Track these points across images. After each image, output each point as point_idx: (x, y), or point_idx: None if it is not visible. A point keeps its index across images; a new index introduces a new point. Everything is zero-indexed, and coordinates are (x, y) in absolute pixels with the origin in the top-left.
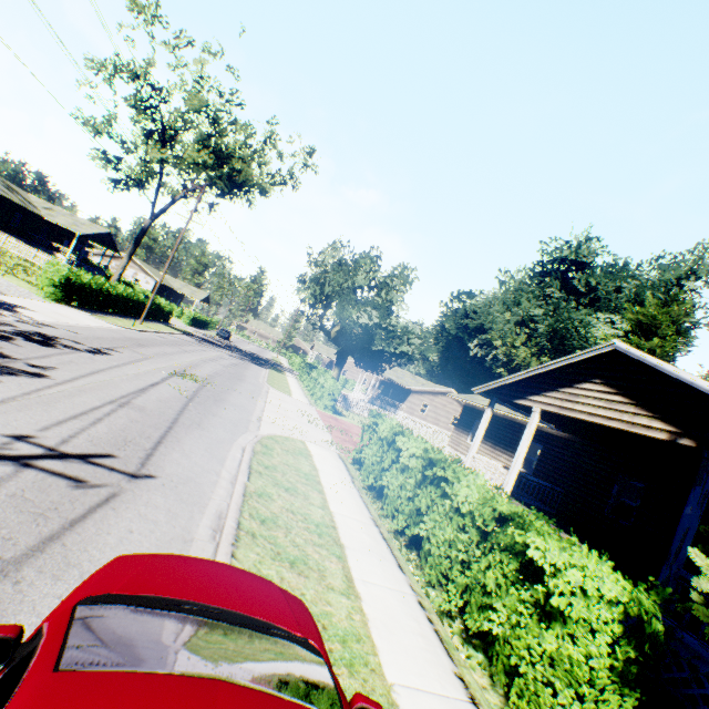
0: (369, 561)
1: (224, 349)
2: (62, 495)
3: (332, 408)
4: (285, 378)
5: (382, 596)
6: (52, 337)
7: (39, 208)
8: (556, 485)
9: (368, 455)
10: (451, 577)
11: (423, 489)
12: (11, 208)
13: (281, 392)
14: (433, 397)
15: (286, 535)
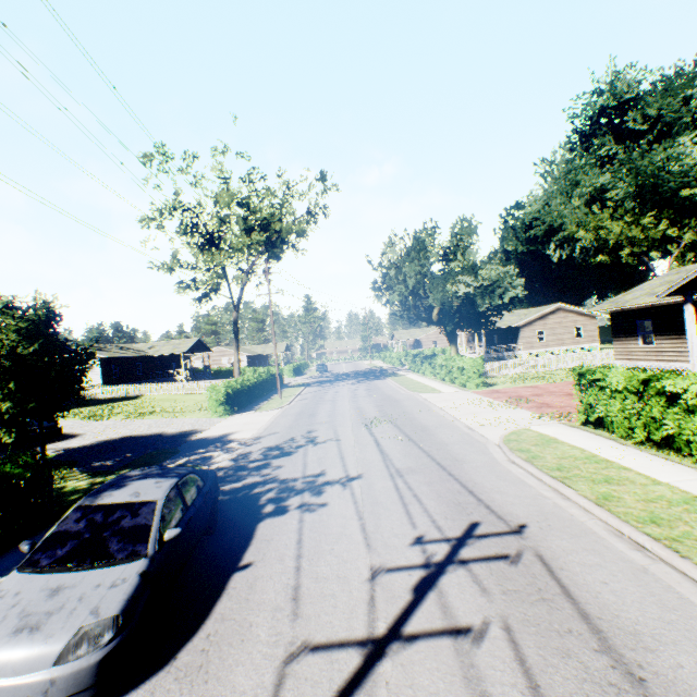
0: None
1: (340, 381)
2: (521, 575)
3: (481, 383)
4: (408, 378)
5: None
6: (277, 446)
7: (146, 351)
8: None
9: (606, 412)
10: None
11: None
12: (132, 362)
13: (432, 393)
14: (543, 321)
15: (689, 526)
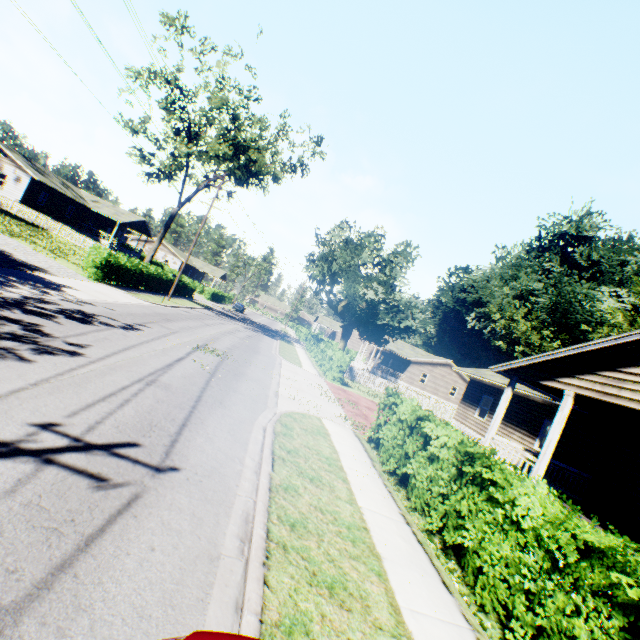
0: (411, 577)
1: (239, 322)
2: (81, 500)
3: (340, 379)
4: (294, 349)
5: (437, 635)
6: (91, 314)
7: (88, 201)
8: (581, 470)
9: (386, 436)
10: (515, 611)
11: (463, 488)
12: (66, 202)
13: (293, 364)
14: (432, 367)
15: (318, 545)
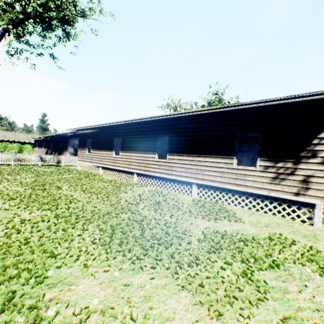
0: None
1: None
2: None
3: None
4: None
5: None
6: None
7: None
8: None
9: None
10: None
11: None
12: None
13: None
14: None
15: None
